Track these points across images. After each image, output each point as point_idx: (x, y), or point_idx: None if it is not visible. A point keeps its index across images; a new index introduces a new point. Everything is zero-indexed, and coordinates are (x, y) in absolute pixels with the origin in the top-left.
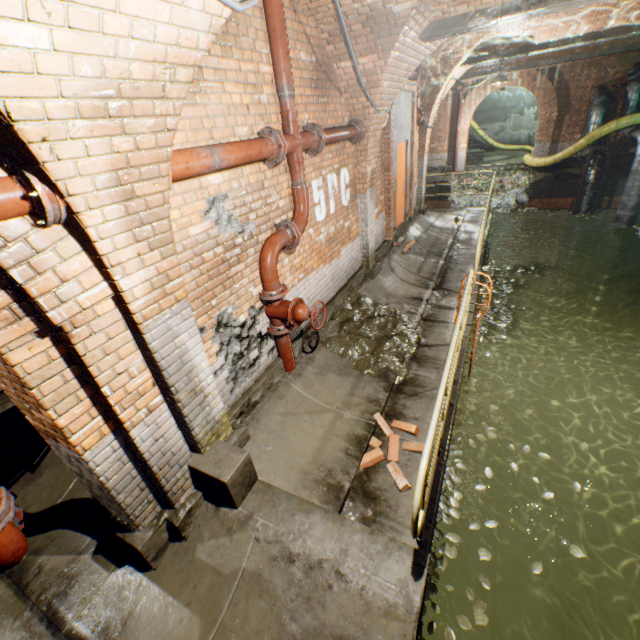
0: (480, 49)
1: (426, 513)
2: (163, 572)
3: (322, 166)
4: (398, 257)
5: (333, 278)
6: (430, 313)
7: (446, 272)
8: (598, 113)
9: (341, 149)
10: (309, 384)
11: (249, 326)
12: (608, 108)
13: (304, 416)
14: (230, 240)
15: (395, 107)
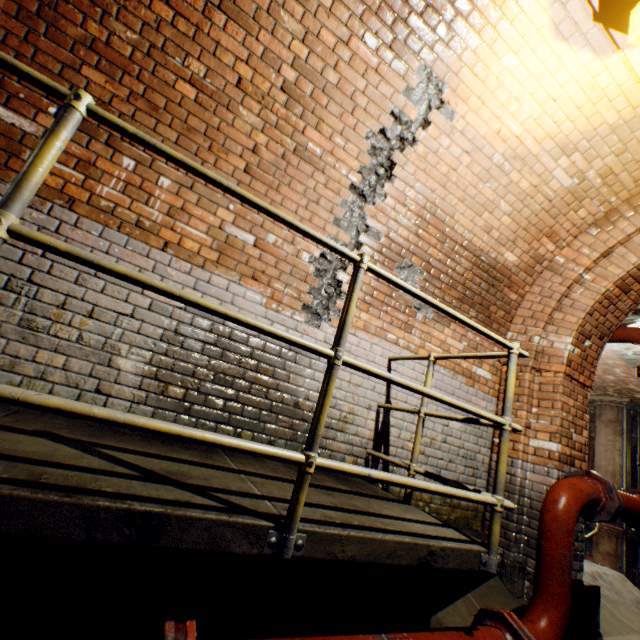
0: None
1: None
2: (601, 627)
3: None
4: None
5: None
6: None
7: None
8: None
9: None
10: None
11: None
12: None
13: None
14: None
15: None
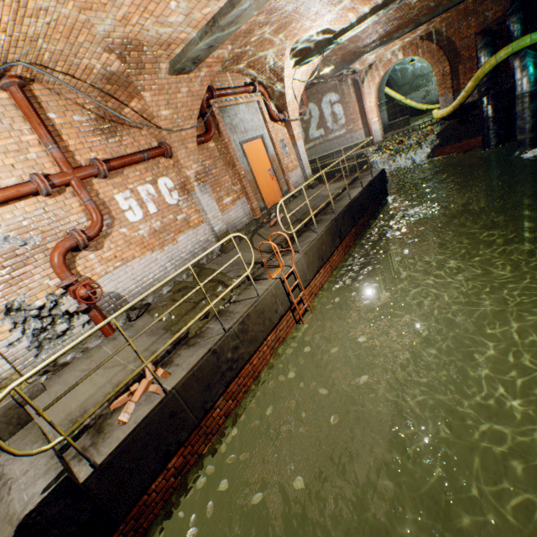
0: (296, 52)
1: (120, 442)
2: None
3: (127, 182)
4: (264, 230)
5: (171, 260)
6: (260, 273)
7: (300, 234)
8: (485, 53)
9: (154, 165)
10: (119, 345)
11: (51, 308)
12: (494, 46)
13: (100, 370)
14: (11, 252)
15: (230, 118)
